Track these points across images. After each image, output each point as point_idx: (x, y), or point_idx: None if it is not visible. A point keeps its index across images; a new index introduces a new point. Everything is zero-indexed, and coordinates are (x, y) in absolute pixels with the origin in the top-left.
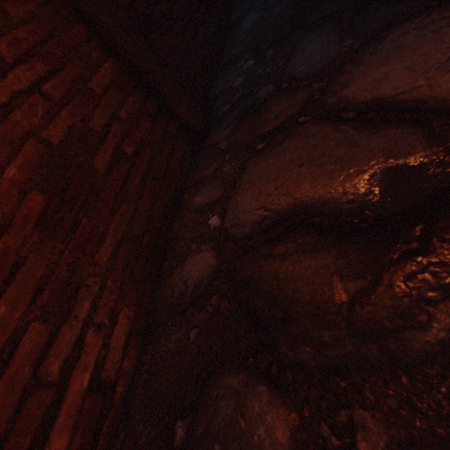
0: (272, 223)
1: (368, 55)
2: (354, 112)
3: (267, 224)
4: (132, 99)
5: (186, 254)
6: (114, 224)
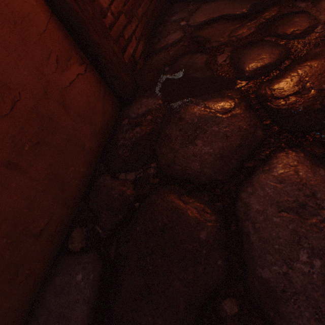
0: (210, 20)
1: None
2: None
3: (208, 21)
4: None
5: (167, 35)
6: (143, 5)
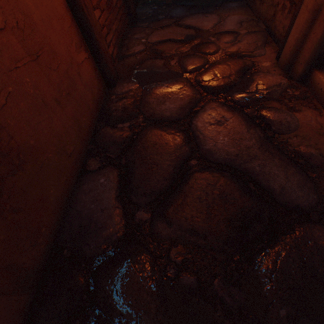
0: (162, 41)
1: (190, 17)
2: (184, 26)
3: (161, 41)
4: None
5: (133, 47)
6: (115, 23)
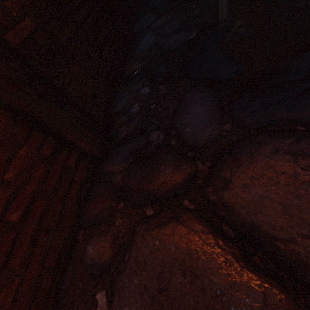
0: None
1: (245, 157)
2: (234, 232)
3: None
4: (24, 150)
5: None
6: None
